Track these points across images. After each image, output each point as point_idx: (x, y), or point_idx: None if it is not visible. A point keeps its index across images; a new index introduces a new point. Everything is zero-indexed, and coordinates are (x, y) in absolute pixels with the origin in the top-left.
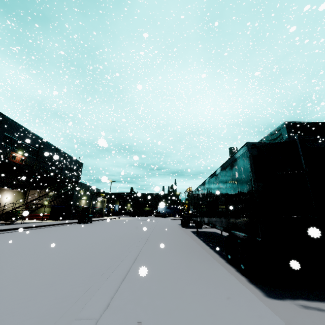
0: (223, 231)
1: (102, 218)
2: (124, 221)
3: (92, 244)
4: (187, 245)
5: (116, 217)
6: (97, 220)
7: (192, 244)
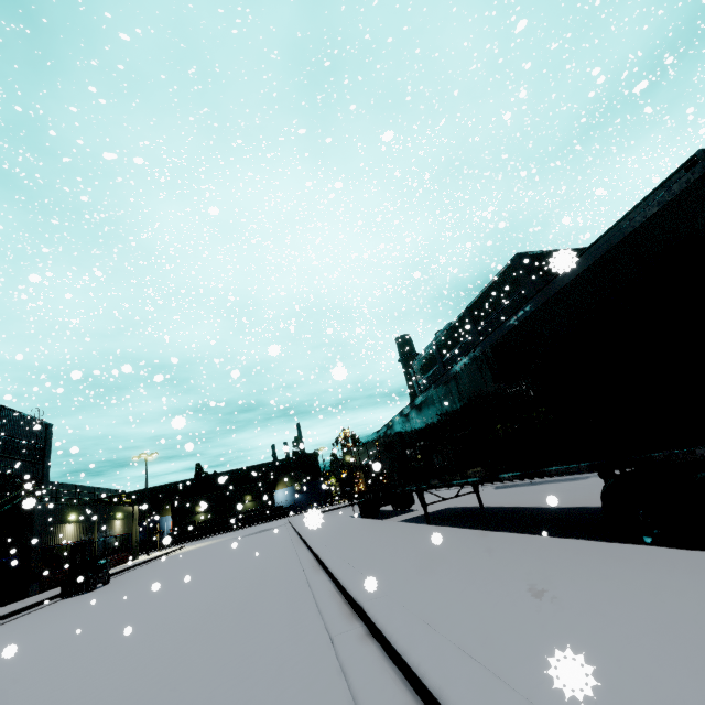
0: (469, 501)
1: (133, 561)
2: (205, 551)
3: (164, 651)
4: (502, 545)
5: (173, 549)
6: (121, 572)
7: (507, 539)
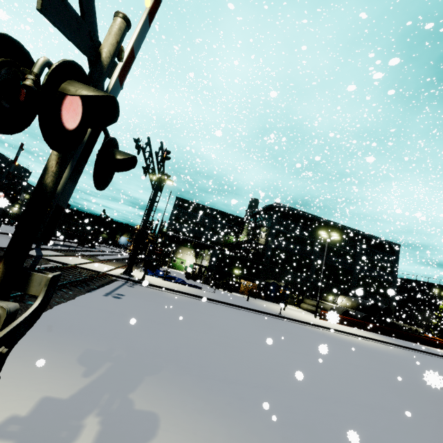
0: None
1: None
2: None
3: None
4: None
5: None
6: None
7: None
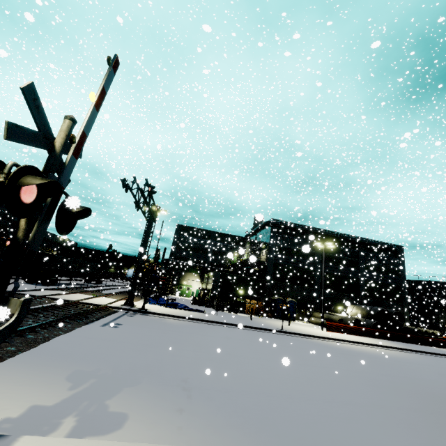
0: None
1: None
2: None
3: None
4: None
5: None
6: None
7: None
